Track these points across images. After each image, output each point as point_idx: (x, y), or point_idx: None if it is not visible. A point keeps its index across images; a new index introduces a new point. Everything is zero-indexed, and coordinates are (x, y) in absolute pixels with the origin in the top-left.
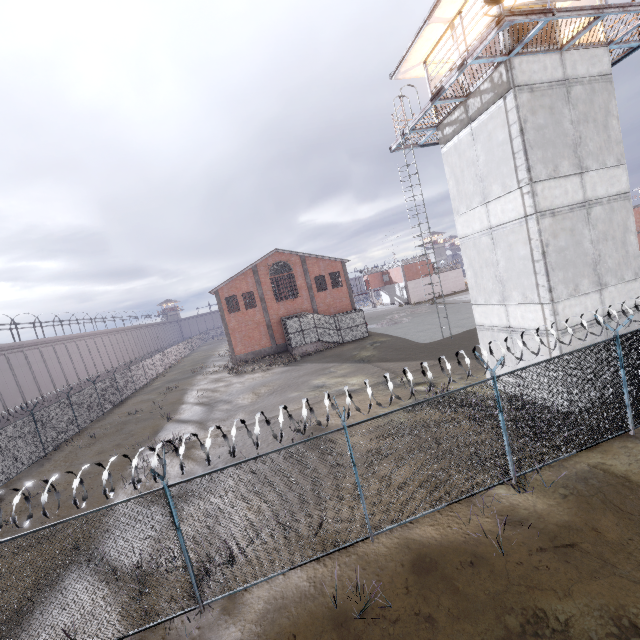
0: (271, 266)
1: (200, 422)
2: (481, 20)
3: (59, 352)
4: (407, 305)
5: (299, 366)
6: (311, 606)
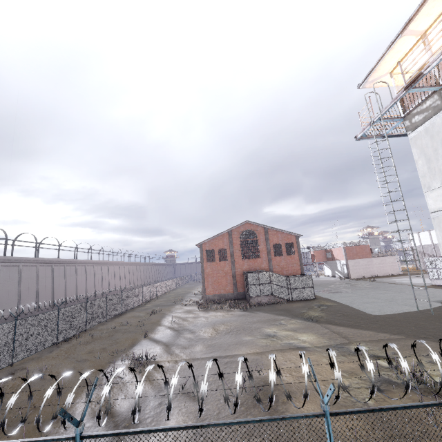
0: (242, 232)
1: (167, 344)
2: None
3: (96, 271)
4: (347, 279)
5: (253, 313)
6: None
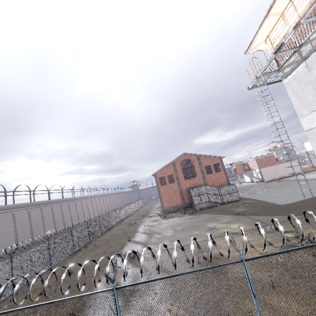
0: (181, 161)
1: (144, 243)
2: (301, 8)
3: (88, 202)
4: (262, 182)
5: (198, 215)
6: None
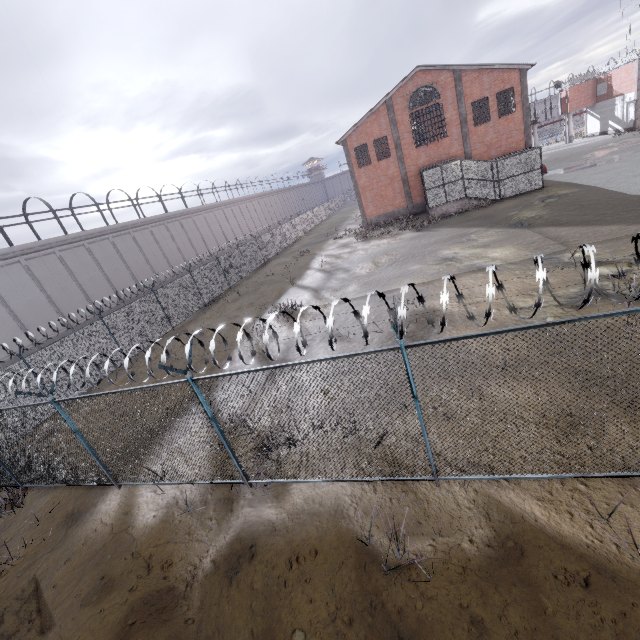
0: (411, 95)
1: (316, 290)
2: None
3: (219, 217)
4: (630, 133)
5: (432, 231)
6: (343, 528)
